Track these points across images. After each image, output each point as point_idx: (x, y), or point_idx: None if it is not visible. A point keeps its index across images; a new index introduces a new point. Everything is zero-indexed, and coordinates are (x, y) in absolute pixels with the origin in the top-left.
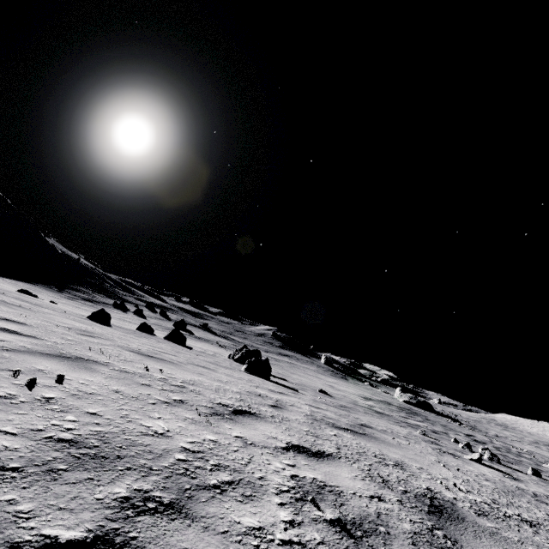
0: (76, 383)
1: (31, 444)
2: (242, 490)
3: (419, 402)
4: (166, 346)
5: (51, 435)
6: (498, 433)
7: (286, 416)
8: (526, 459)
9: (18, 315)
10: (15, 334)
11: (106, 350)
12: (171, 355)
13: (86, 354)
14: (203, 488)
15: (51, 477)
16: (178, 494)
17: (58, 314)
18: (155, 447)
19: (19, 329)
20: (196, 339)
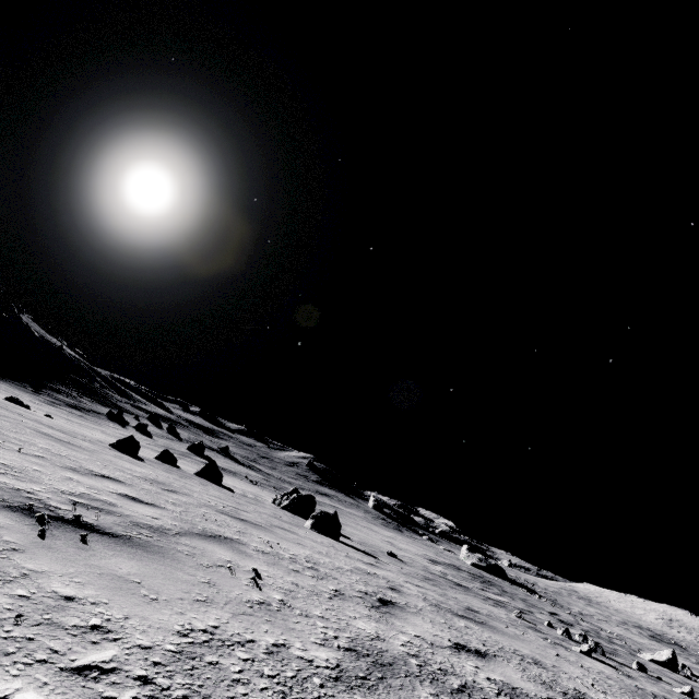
0: (265, 576)
1: (342, 654)
2: (476, 693)
3: (489, 566)
4: (218, 493)
5: (337, 644)
6: (582, 610)
7: (414, 603)
8: (618, 646)
9: (95, 464)
10: (143, 503)
11: (211, 516)
12: (245, 512)
13: (213, 528)
14: (457, 692)
15: (386, 684)
16: (452, 697)
17: (99, 449)
18: (392, 652)
19: (134, 494)
20: (221, 471)
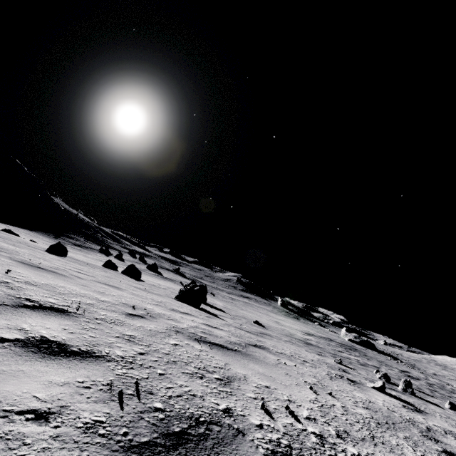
0: None
1: None
2: None
3: (362, 341)
4: (104, 274)
5: None
6: (437, 372)
7: (128, 322)
8: None
9: None
10: None
11: None
12: (84, 274)
13: None
14: None
15: None
16: None
17: None
18: None
19: None
20: (162, 278)
